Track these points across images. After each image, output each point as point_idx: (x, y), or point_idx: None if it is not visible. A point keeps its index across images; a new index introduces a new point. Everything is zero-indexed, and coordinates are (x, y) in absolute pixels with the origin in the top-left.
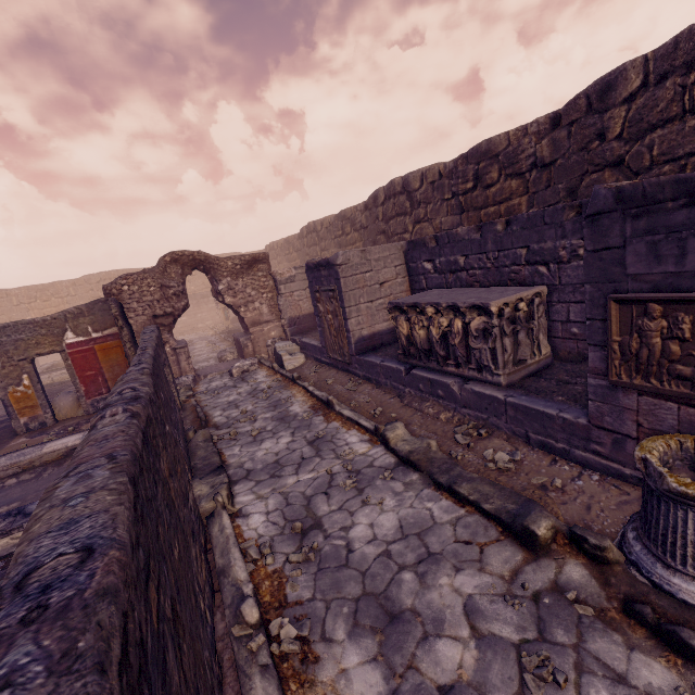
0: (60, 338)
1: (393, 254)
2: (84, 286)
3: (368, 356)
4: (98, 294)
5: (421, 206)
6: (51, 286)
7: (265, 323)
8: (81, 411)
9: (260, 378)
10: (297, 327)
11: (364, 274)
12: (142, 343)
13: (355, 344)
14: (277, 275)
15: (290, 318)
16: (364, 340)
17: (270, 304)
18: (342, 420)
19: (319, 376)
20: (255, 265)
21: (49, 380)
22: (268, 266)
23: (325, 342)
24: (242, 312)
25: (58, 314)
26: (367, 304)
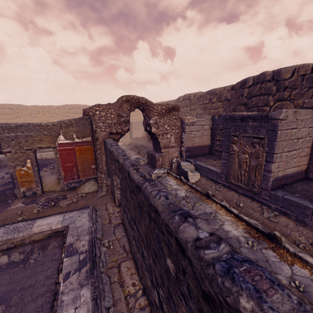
0: (55, 138)
1: (311, 118)
2: (62, 109)
3: (286, 195)
4: (68, 115)
5: (287, 90)
6: (47, 107)
7: (171, 147)
8: (59, 187)
9: (173, 185)
10: (189, 153)
11: (291, 129)
12: (122, 157)
13: (272, 182)
14: (185, 119)
15: (187, 147)
16: (277, 179)
17: (176, 136)
18: (307, 267)
19: (224, 195)
20: (172, 111)
21: (40, 156)
22: (178, 113)
23: (229, 171)
24: (160, 138)
25: (56, 122)
26: (286, 153)
